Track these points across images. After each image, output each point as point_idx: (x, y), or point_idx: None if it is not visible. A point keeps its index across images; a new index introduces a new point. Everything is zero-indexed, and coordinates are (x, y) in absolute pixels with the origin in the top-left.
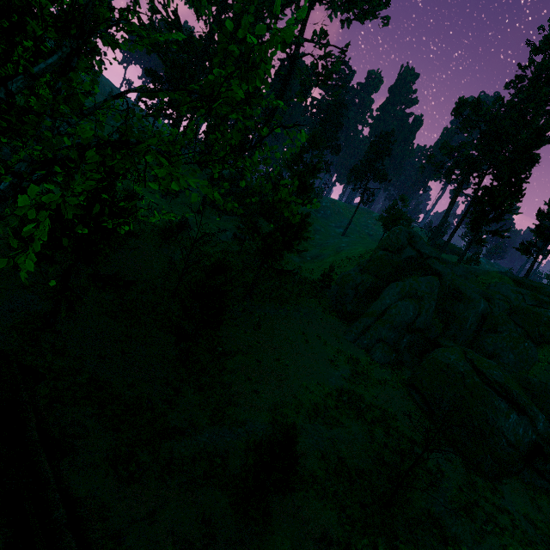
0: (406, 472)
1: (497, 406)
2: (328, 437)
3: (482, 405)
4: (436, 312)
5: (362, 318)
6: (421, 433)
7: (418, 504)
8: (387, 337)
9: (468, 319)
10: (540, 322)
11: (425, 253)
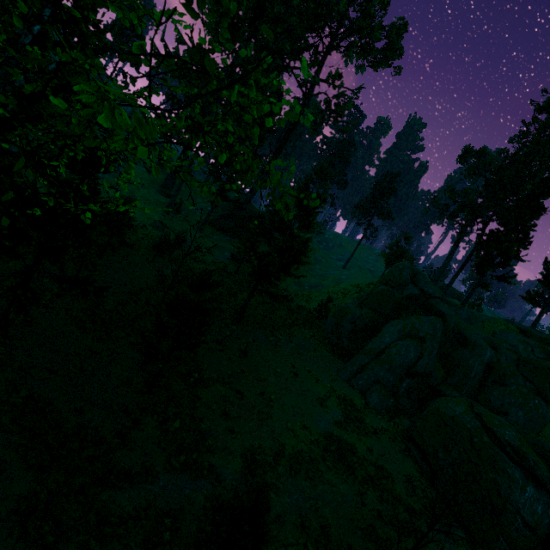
0: None
1: (510, 474)
2: (311, 497)
3: (493, 471)
4: (439, 356)
5: (358, 355)
6: (421, 500)
7: None
8: (384, 379)
9: (473, 367)
10: None
11: (429, 292)
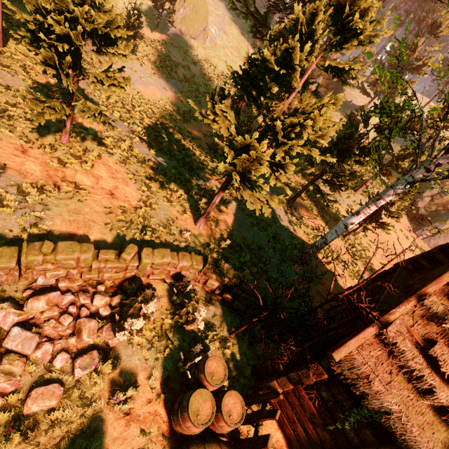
0: None
1: None
2: None
3: None
4: None
5: (434, 223)
6: None
7: None
8: None
9: None
10: None
11: None
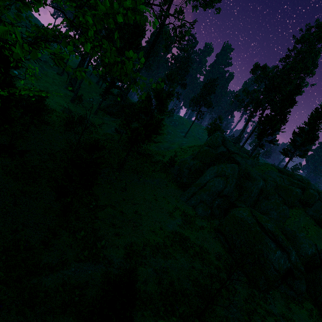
0: (213, 290)
1: (269, 245)
2: (164, 267)
3: (260, 244)
4: (235, 186)
5: (192, 187)
6: (223, 262)
7: (219, 313)
8: (206, 199)
9: (253, 191)
10: (292, 195)
11: (231, 150)
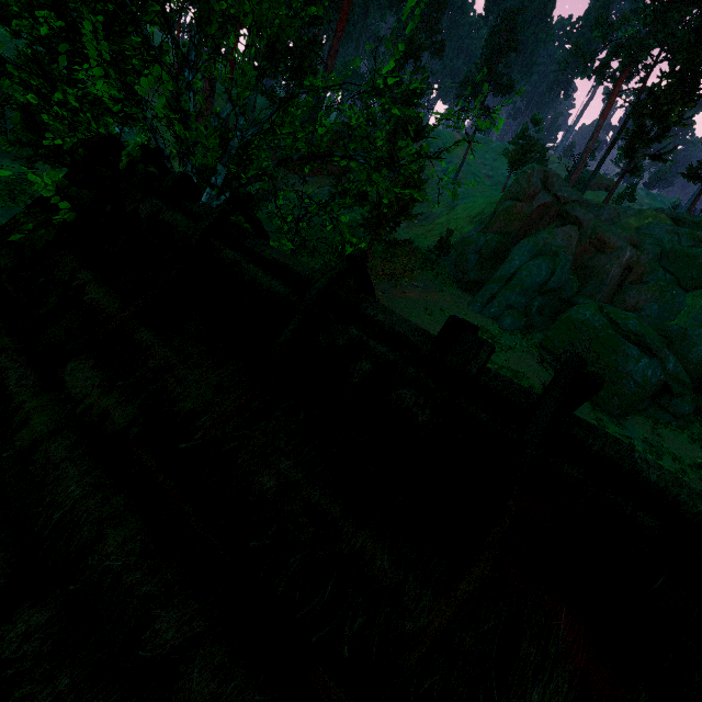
0: None
1: (628, 353)
2: None
3: (614, 354)
4: (573, 268)
5: (488, 285)
6: None
7: None
8: (516, 302)
9: (610, 272)
10: (695, 265)
11: (563, 196)
